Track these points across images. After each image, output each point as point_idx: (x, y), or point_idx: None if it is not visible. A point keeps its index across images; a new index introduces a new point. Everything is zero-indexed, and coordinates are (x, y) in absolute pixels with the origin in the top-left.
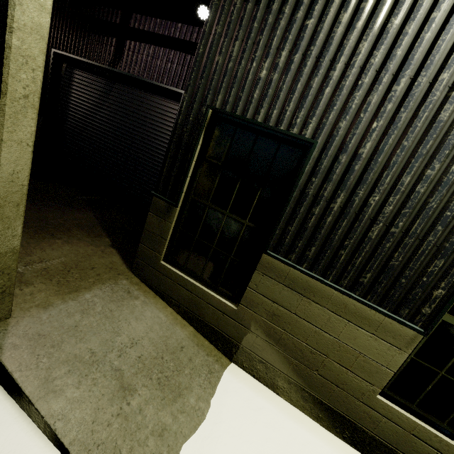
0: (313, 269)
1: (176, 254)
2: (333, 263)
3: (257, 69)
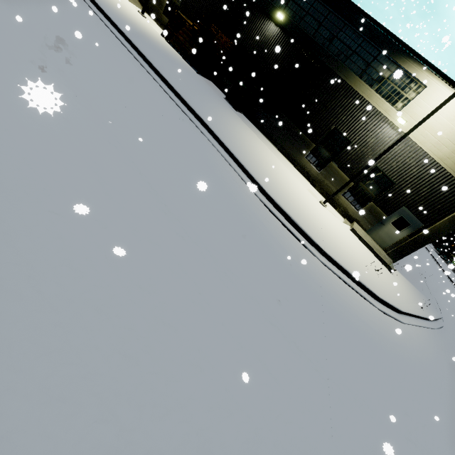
0: None
1: None
2: None
3: None
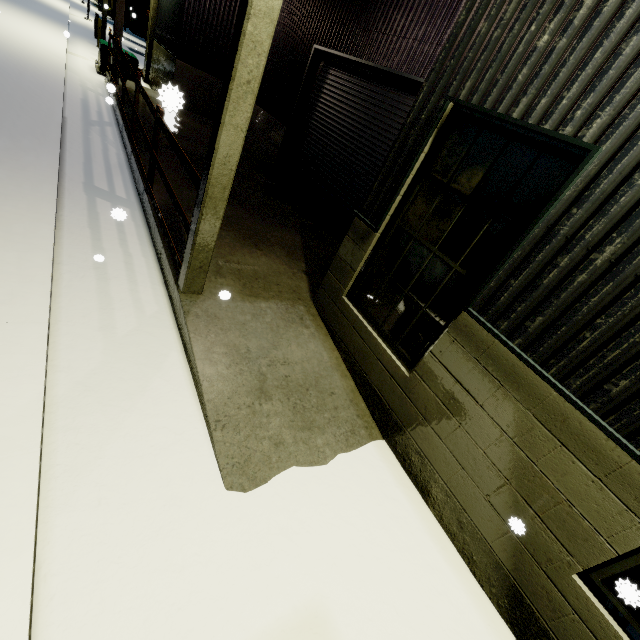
0: (530, 349)
1: (362, 292)
2: (564, 348)
3: (534, 35)
